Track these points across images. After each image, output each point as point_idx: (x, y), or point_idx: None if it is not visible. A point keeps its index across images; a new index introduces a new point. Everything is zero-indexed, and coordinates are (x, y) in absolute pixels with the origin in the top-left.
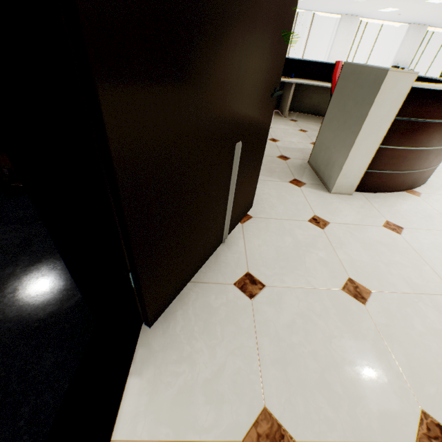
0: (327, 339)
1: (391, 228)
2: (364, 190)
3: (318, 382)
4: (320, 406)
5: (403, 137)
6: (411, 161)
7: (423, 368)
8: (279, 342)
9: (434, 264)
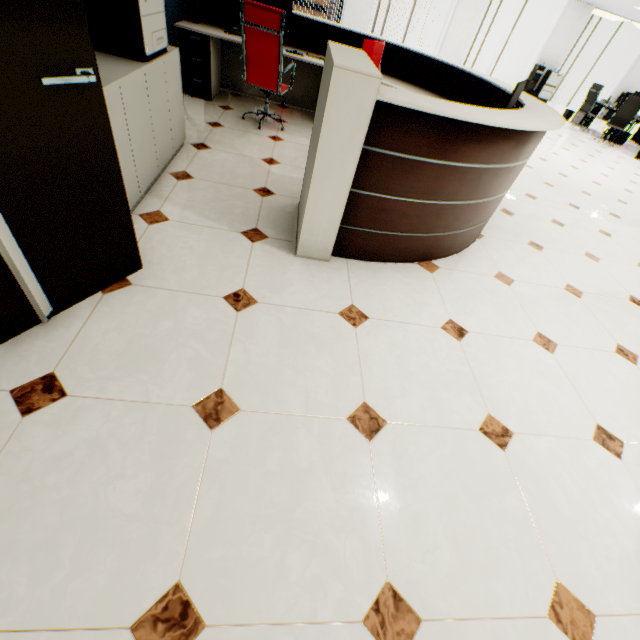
0: (107, 480)
1: (349, 317)
2: (352, 257)
3: (40, 544)
4: (14, 580)
5: (391, 180)
6: (413, 220)
7: (228, 523)
8: (20, 483)
9: (372, 374)
